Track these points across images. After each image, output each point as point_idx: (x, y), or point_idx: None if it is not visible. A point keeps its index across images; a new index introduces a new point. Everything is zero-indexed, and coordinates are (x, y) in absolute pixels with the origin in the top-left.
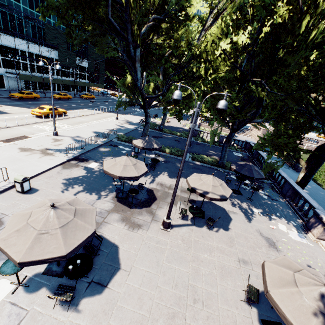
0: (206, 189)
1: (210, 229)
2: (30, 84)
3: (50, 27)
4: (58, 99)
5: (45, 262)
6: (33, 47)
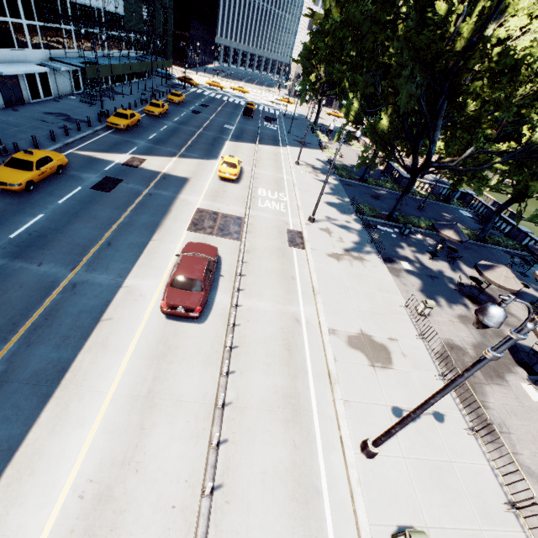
0: None
1: None
2: (78, 78)
3: None
4: (156, 116)
5: None
6: None
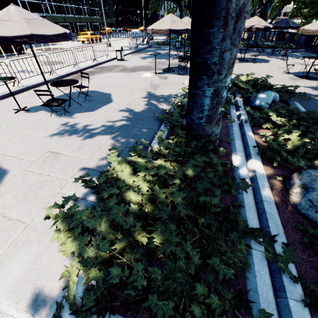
0: (252, 24)
1: (254, 63)
2: None
3: None
4: None
5: (179, 33)
6: None
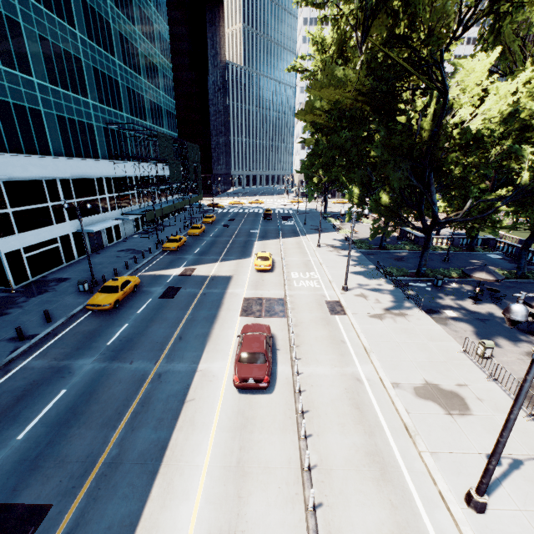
0: None
1: None
2: (139, 222)
3: (161, 136)
4: (197, 236)
5: None
6: (138, 168)
